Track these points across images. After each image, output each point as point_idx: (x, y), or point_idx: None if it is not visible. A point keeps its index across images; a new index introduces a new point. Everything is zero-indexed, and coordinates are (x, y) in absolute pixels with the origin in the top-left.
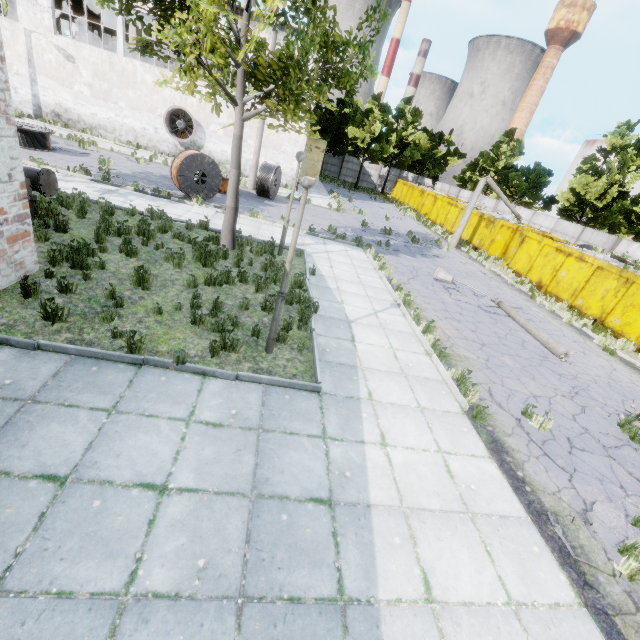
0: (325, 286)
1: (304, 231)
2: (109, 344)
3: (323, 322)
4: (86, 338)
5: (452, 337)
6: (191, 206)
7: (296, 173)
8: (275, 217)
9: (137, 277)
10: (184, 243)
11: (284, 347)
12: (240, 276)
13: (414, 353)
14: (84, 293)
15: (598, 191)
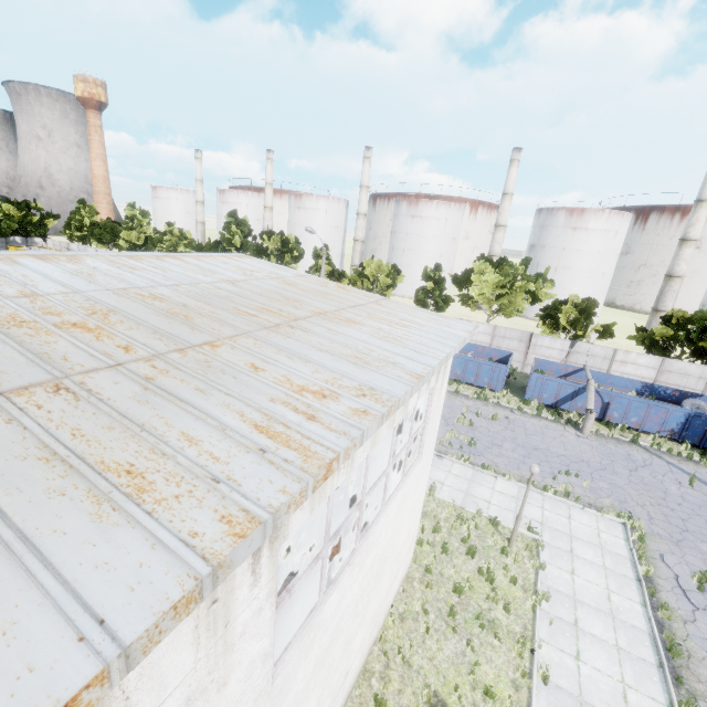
0: None
1: None
2: None
3: None
4: None
5: None
6: None
7: None
8: None
9: None
10: None
11: None
12: None
13: None
14: None
15: (136, 238)
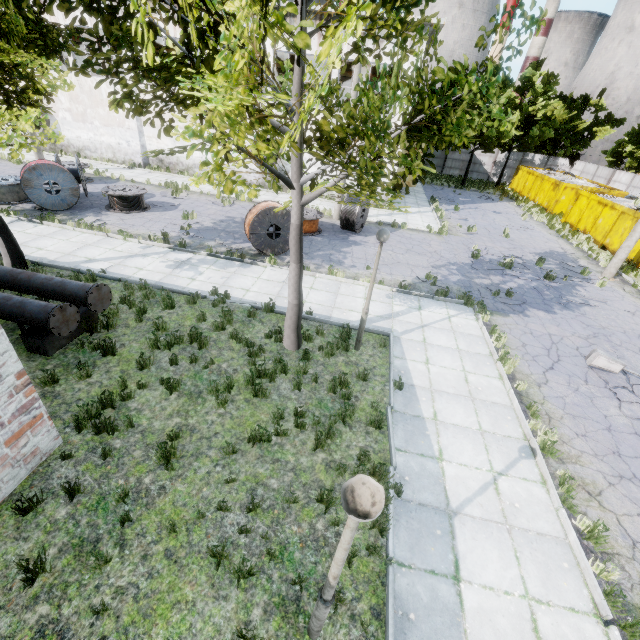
0: (416, 414)
1: (393, 289)
2: (88, 630)
3: (408, 521)
4: (64, 615)
5: (639, 543)
6: (263, 268)
7: (377, 256)
8: (359, 265)
9: (161, 452)
10: (241, 346)
11: (340, 613)
12: (295, 421)
13: (571, 612)
14: (96, 488)
15: None
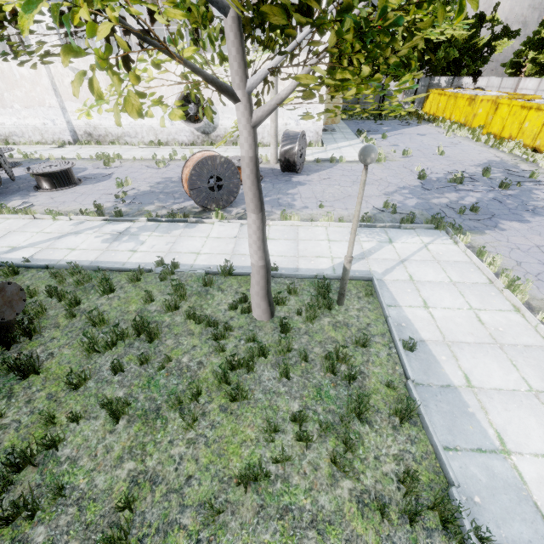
0: (444, 384)
1: None
2: None
3: None
4: None
5: None
6: (210, 225)
7: (361, 185)
8: (311, 205)
9: None
10: (202, 327)
11: None
12: (297, 435)
13: None
14: None
15: None
